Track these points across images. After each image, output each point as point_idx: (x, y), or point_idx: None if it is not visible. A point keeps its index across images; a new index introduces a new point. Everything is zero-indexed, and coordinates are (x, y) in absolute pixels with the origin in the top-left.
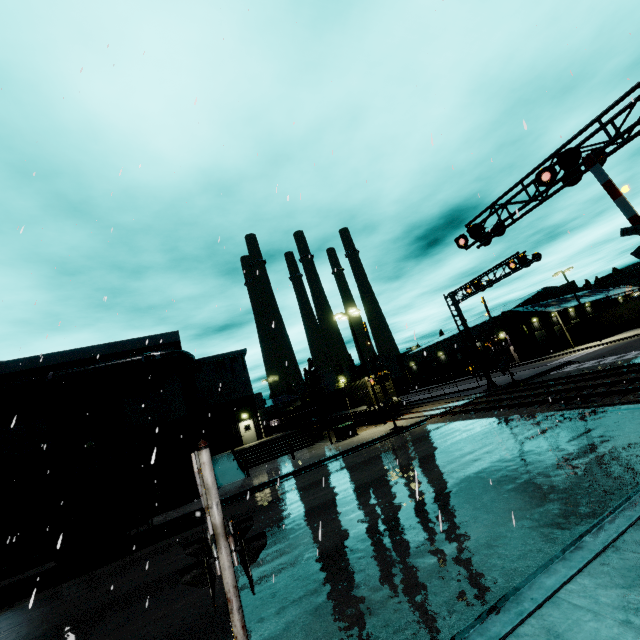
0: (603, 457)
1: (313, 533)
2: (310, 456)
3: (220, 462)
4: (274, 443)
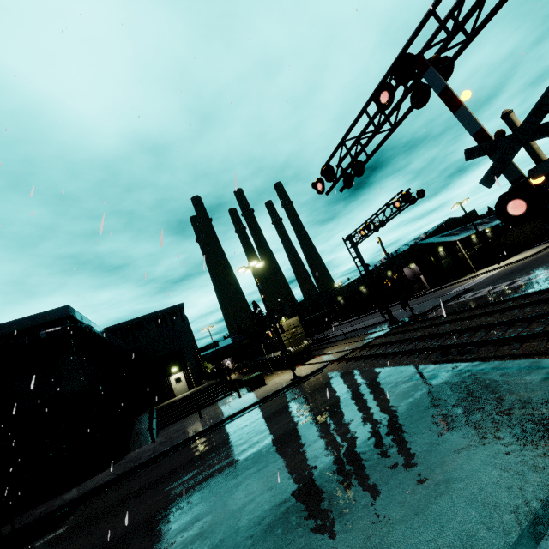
0: (447, 477)
1: None
2: (214, 415)
3: (140, 423)
4: (195, 396)
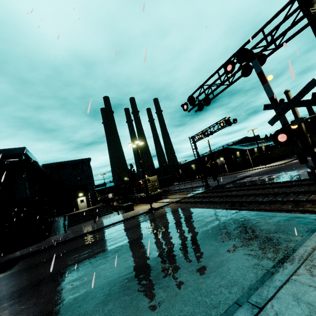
0: (227, 258)
1: (37, 300)
2: (102, 222)
3: (57, 221)
4: (92, 211)
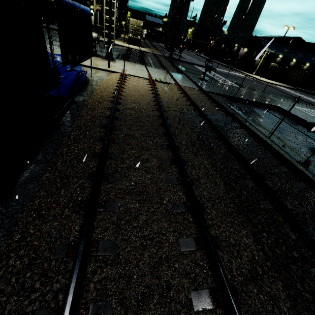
0: None
1: None
2: None
3: None
4: None
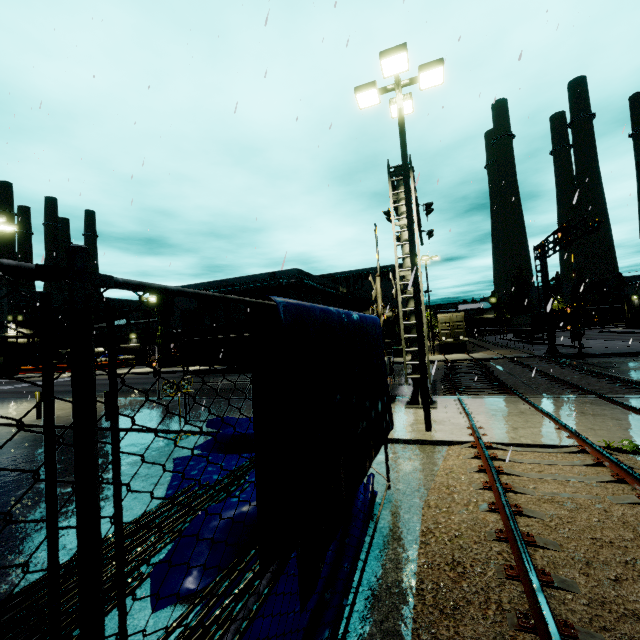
0: None
1: None
2: None
3: None
4: None
